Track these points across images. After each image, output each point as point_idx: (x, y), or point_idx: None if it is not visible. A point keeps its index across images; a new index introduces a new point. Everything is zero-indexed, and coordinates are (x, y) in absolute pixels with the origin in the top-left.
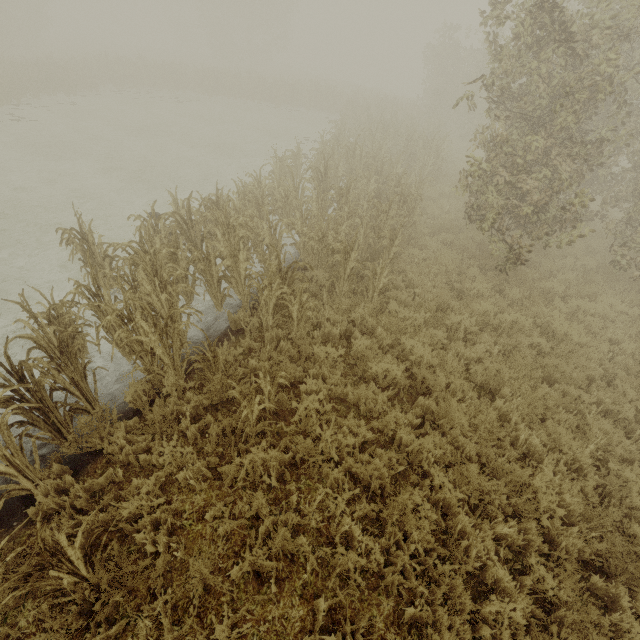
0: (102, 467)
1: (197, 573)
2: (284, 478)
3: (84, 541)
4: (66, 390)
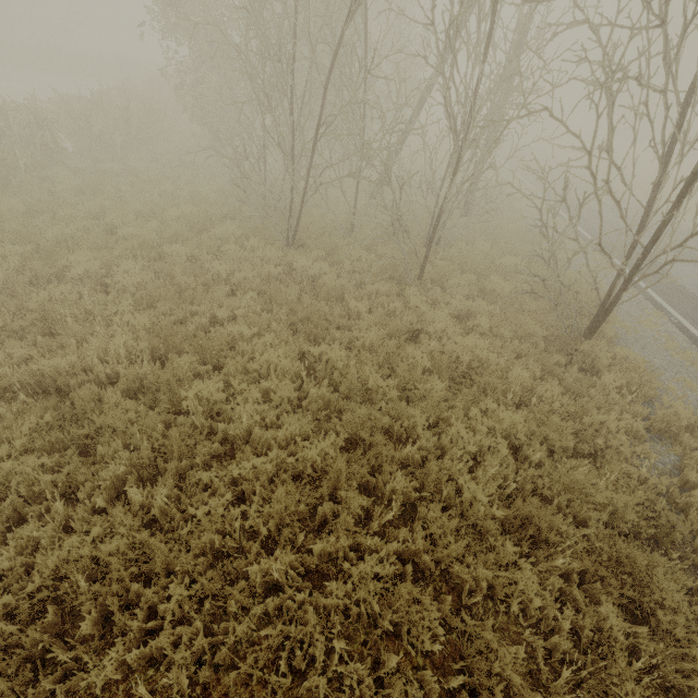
0: None
1: None
2: None
3: None
4: None
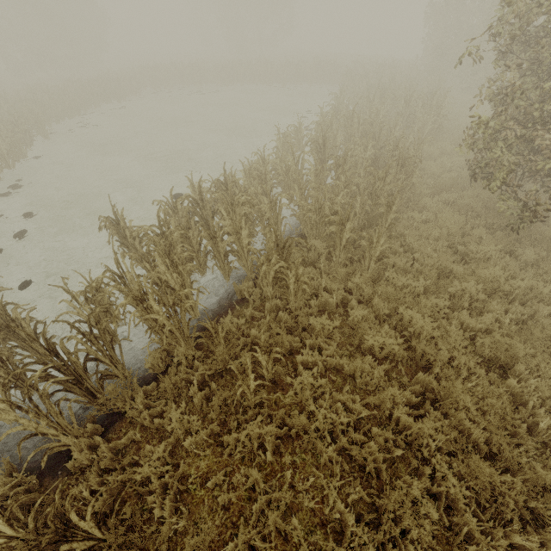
0: (126, 426)
1: (195, 546)
2: (280, 450)
3: (107, 497)
4: (97, 360)
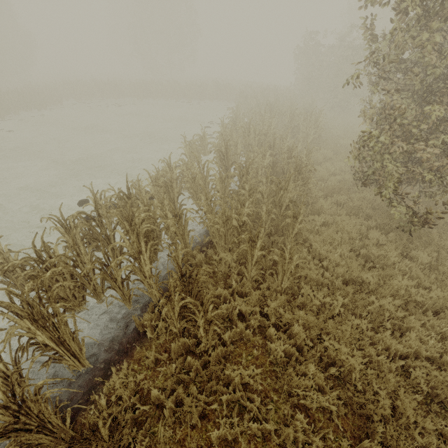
0: None
1: None
2: None
3: None
4: None
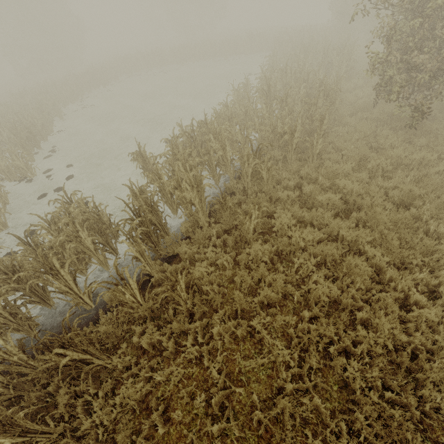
0: (177, 263)
1: (237, 299)
2: (273, 262)
3: None
4: (155, 225)
